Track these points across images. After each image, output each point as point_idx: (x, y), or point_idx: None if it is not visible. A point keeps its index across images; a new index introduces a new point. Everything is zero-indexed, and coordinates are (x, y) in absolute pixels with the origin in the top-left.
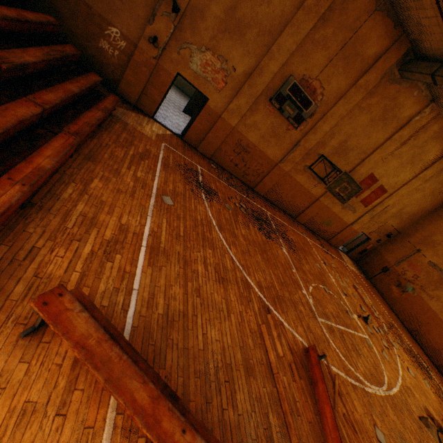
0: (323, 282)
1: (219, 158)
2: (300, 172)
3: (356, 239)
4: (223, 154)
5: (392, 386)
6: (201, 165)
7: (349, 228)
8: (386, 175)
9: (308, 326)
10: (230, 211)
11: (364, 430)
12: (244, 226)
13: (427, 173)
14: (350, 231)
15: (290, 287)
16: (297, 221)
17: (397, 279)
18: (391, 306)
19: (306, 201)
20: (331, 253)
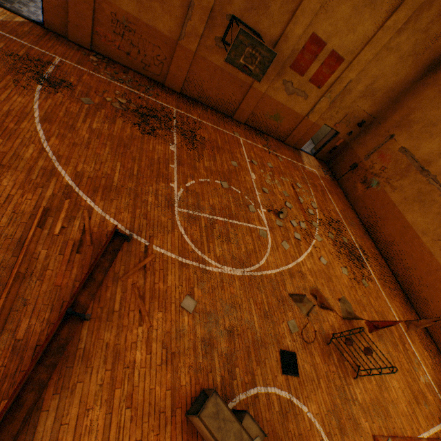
0: (228, 178)
1: (103, 48)
2: (214, 50)
3: (325, 136)
4: (105, 40)
5: (266, 269)
6: (65, 56)
7: (306, 122)
8: (336, 33)
9: (146, 214)
10: (86, 105)
11: (163, 297)
12: (104, 121)
13: (398, 17)
14: (308, 125)
15: (146, 180)
16: (236, 121)
17: (364, 176)
18: (353, 205)
19: (238, 91)
20: (281, 154)
